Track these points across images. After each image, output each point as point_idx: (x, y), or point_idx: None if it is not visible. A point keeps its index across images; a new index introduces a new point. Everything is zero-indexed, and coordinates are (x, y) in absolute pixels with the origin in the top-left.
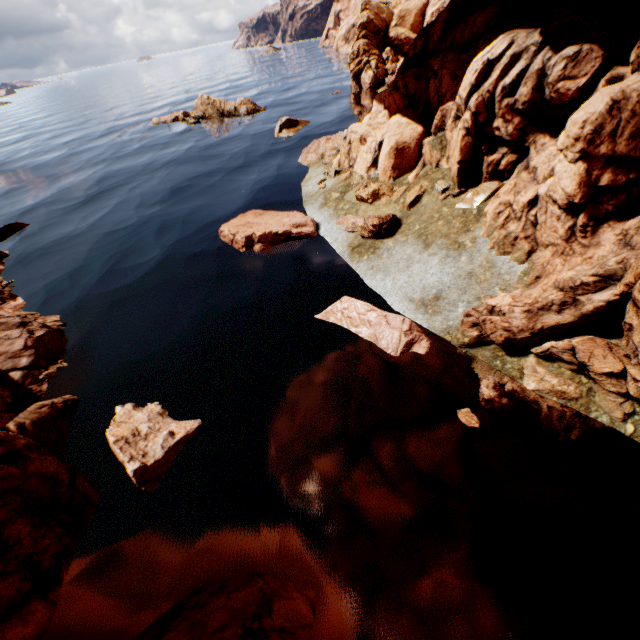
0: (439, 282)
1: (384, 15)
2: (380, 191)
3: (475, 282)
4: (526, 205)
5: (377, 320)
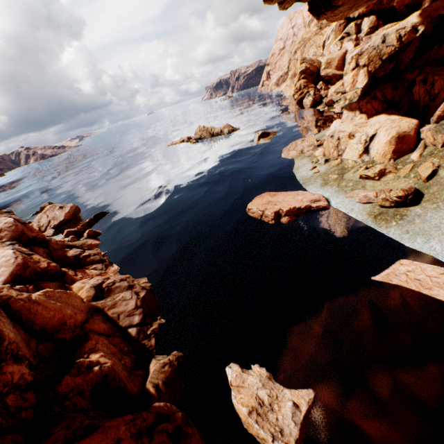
0: None
1: (315, 64)
2: (385, 170)
3: None
4: None
5: None
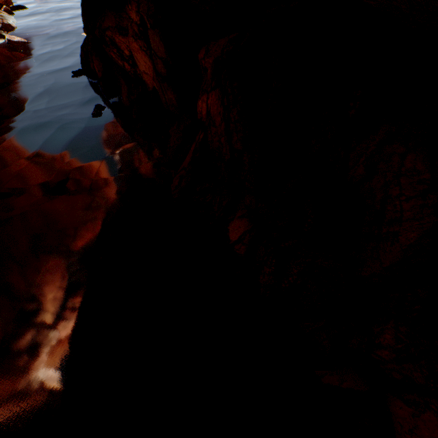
0: None
1: None
2: None
3: None
4: None
5: None
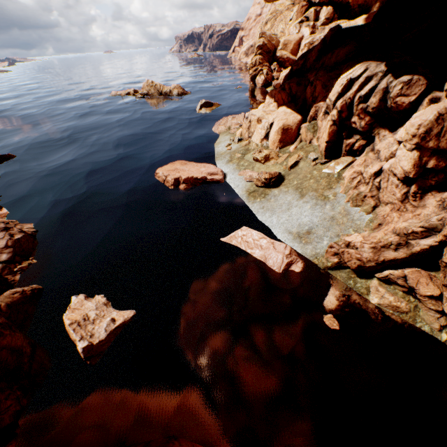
0: (310, 221)
1: (274, 42)
2: (270, 155)
3: (336, 224)
4: (373, 175)
5: (267, 245)
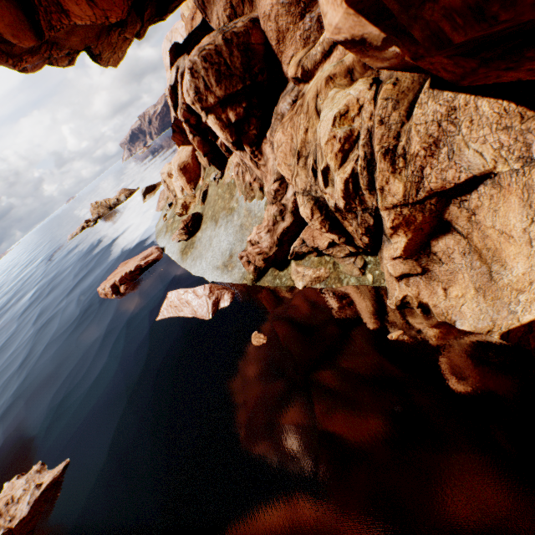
0: (228, 243)
1: None
2: (187, 202)
3: (245, 230)
4: (241, 159)
5: (190, 298)
